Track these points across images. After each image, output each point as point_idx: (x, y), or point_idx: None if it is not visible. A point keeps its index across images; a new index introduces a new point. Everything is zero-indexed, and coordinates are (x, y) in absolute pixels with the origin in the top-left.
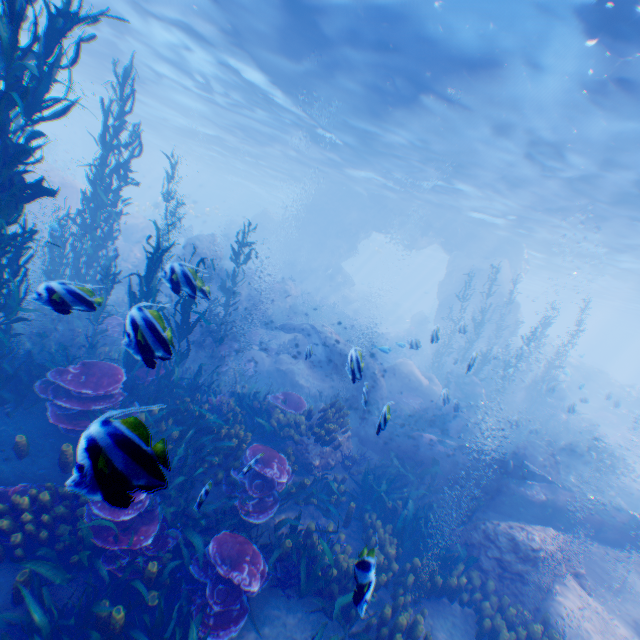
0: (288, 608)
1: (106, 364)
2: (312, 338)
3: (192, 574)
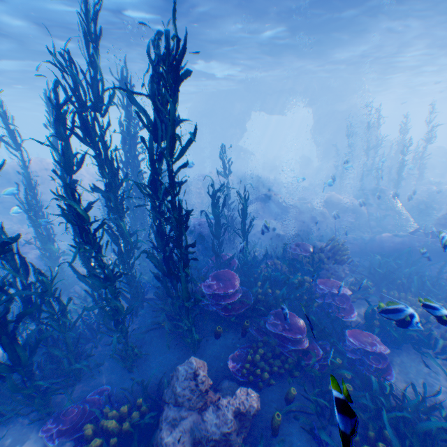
0: (397, 354)
1: (222, 271)
2: (266, 203)
3: (348, 357)
